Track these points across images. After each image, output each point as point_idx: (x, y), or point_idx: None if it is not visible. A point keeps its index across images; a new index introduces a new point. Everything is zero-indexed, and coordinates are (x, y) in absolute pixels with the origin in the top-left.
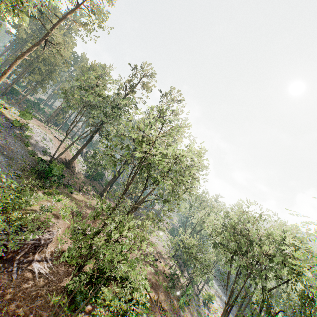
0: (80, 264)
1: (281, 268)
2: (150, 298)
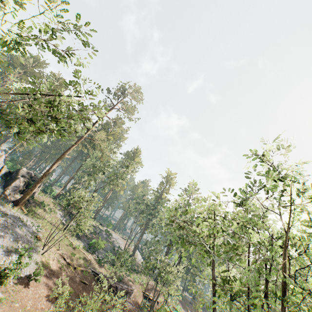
0: (149, 310)
1: None
2: None
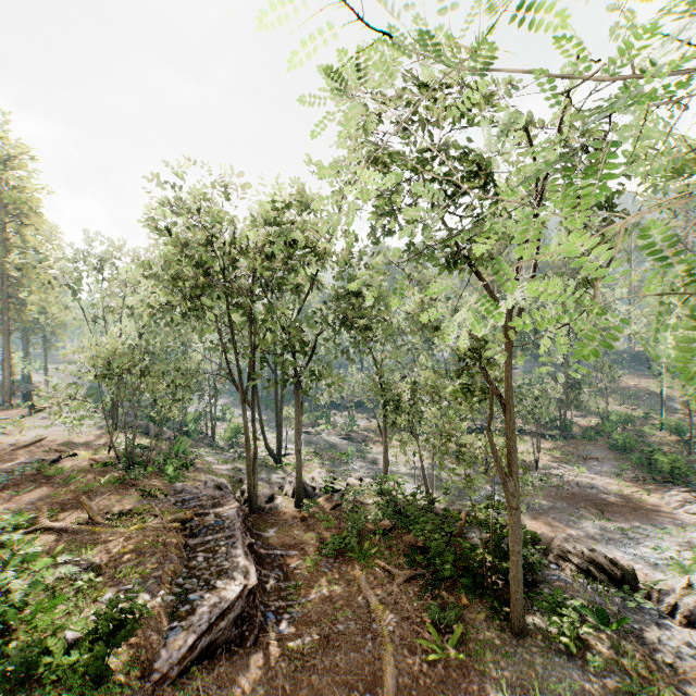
0: None
1: (291, 269)
2: (67, 531)
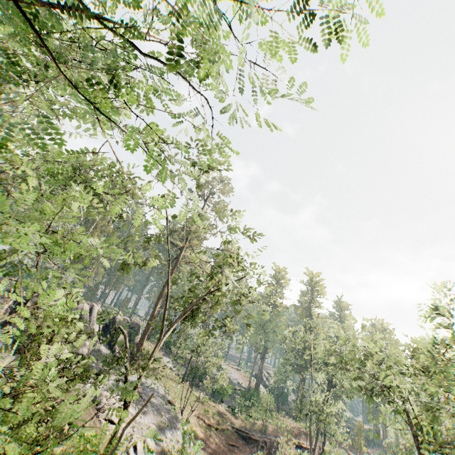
0: None
1: None
2: None
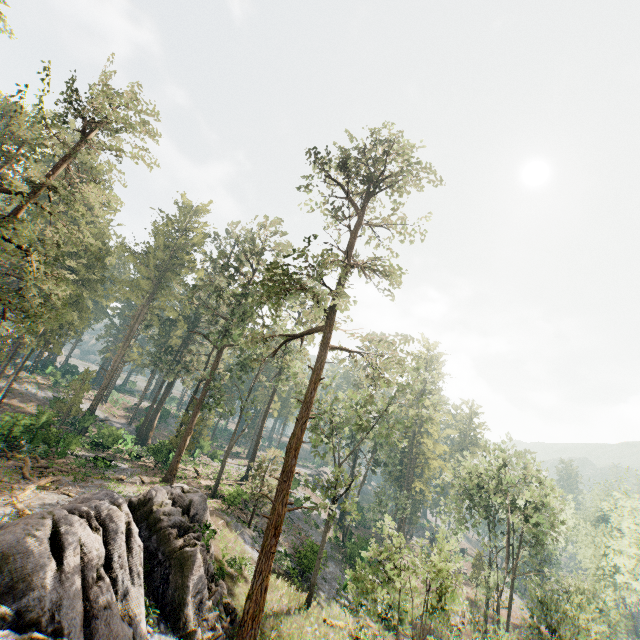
0: None
1: None
2: None
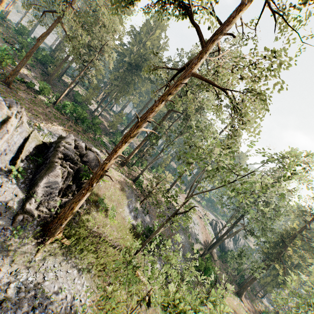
0: None
1: None
2: None
